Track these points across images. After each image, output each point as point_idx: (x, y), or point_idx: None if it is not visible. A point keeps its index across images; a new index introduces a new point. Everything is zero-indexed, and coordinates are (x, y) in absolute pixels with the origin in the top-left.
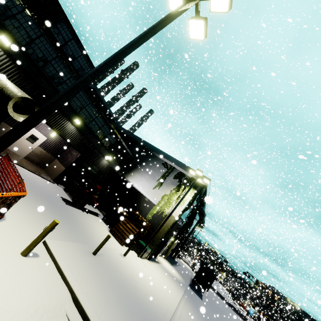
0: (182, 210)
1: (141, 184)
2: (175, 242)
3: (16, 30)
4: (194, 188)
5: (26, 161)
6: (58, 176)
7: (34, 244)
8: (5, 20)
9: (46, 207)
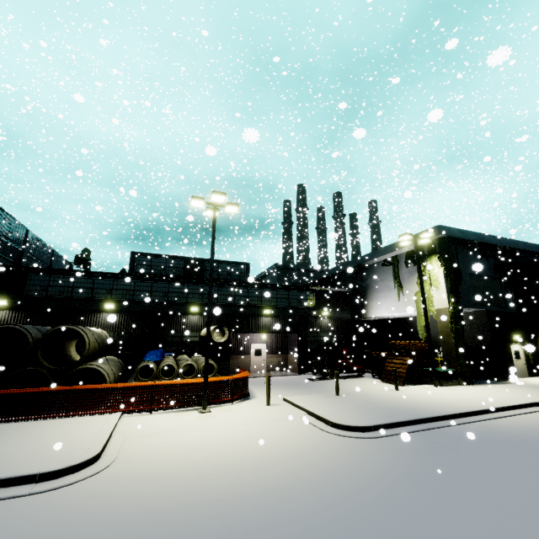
0: (448, 292)
1: (384, 308)
2: (538, 339)
3: (193, 299)
4: (433, 253)
5: (269, 372)
6: (298, 366)
7: (268, 395)
8: (187, 300)
9: (289, 388)
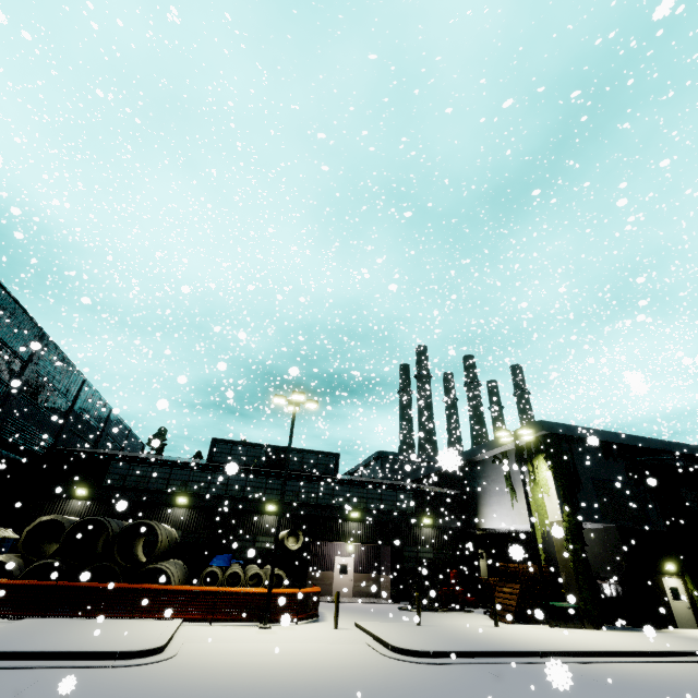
0: (561, 500)
1: (498, 517)
2: None
3: (271, 495)
4: (540, 452)
5: (355, 598)
6: (392, 592)
7: (335, 615)
8: (264, 496)
9: (370, 615)
